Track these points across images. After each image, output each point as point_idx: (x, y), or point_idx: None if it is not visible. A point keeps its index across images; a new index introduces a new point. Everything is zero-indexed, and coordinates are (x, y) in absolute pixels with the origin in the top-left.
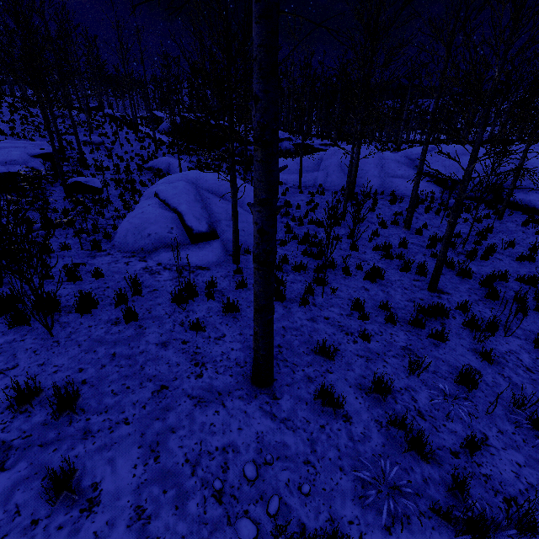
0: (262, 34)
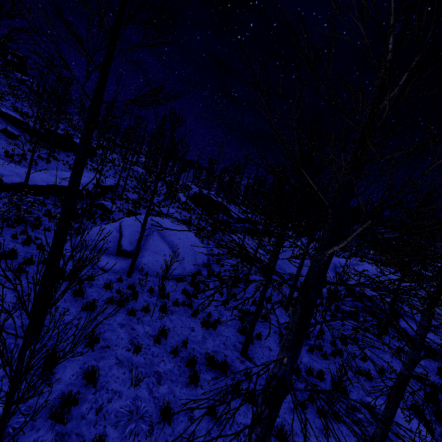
0: (75, 157)
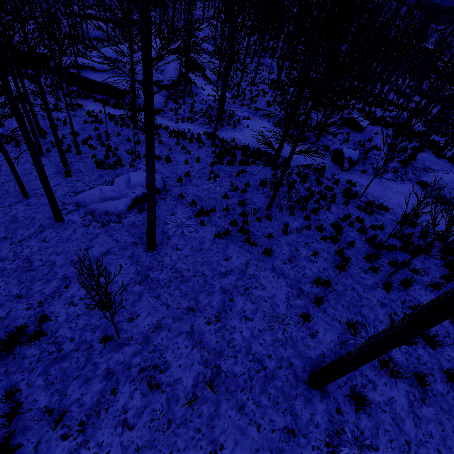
0: None
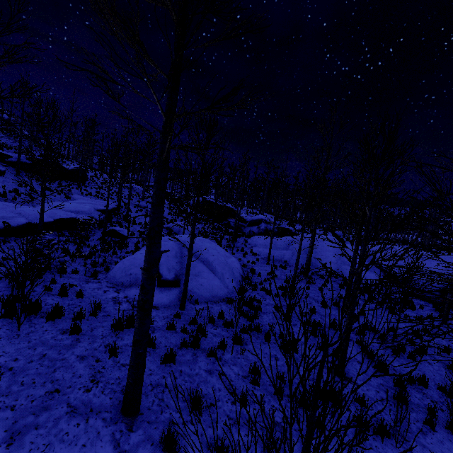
0: (155, 189)
